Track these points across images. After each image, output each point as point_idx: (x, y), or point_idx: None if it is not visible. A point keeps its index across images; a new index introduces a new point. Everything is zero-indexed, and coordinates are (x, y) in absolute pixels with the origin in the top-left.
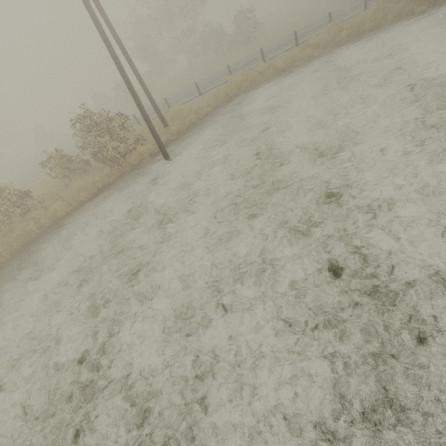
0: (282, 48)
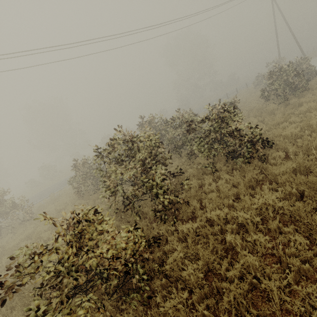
0: None
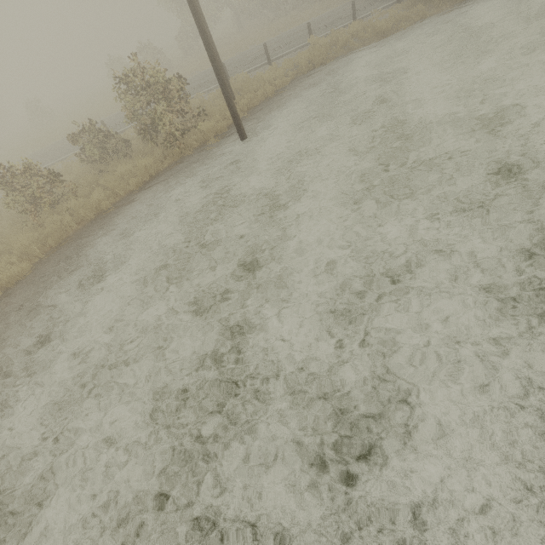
0: (377, 5)
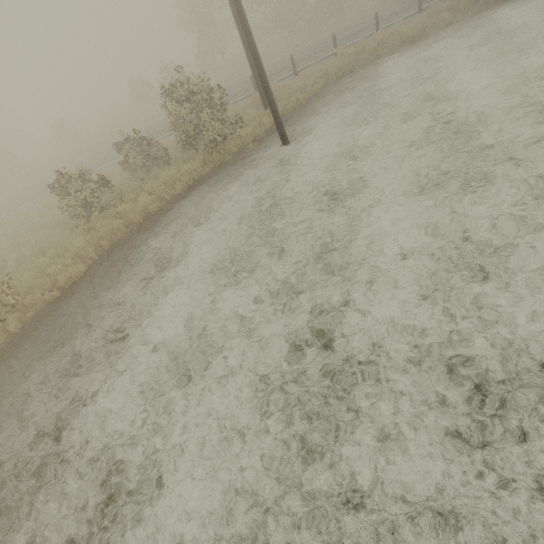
0: (397, 16)
